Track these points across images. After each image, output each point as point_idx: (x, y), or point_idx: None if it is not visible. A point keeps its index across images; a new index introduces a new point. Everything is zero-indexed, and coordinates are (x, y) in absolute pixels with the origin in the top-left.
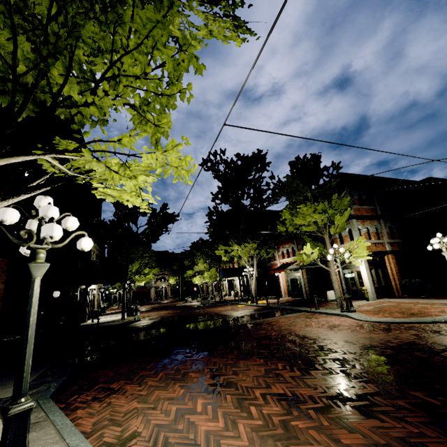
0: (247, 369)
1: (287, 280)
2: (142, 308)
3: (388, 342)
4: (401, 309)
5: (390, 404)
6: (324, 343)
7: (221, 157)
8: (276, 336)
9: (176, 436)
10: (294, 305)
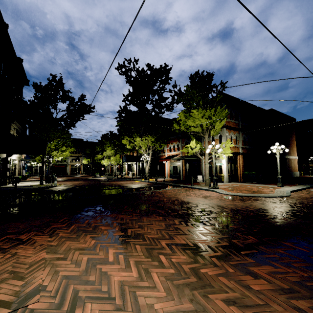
0: (150, 224)
1: (170, 167)
2: (59, 179)
3: (247, 208)
4: (246, 188)
5: (272, 252)
6: (204, 207)
7: (134, 65)
8: (168, 201)
9: (87, 288)
10: (175, 183)
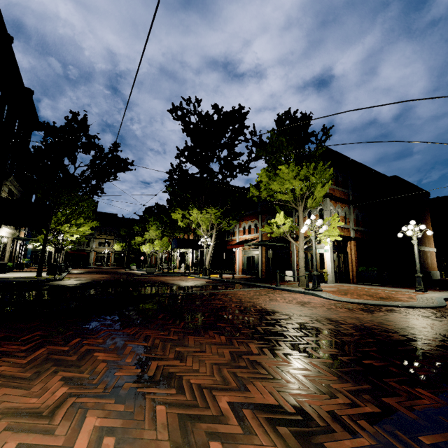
0: (200, 351)
1: (244, 257)
2: (74, 270)
3: (383, 324)
4: (367, 292)
5: None
6: (303, 321)
7: (195, 107)
8: (238, 308)
9: None
10: (250, 281)
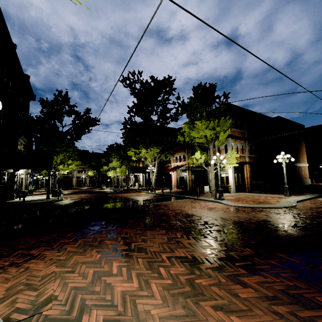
0: (153, 238)
1: (177, 177)
2: (65, 191)
3: (250, 219)
4: (253, 199)
5: (265, 263)
6: (207, 220)
7: (138, 77)
8: (172, 214)
9: (93, 298)
10: (181, 194)
